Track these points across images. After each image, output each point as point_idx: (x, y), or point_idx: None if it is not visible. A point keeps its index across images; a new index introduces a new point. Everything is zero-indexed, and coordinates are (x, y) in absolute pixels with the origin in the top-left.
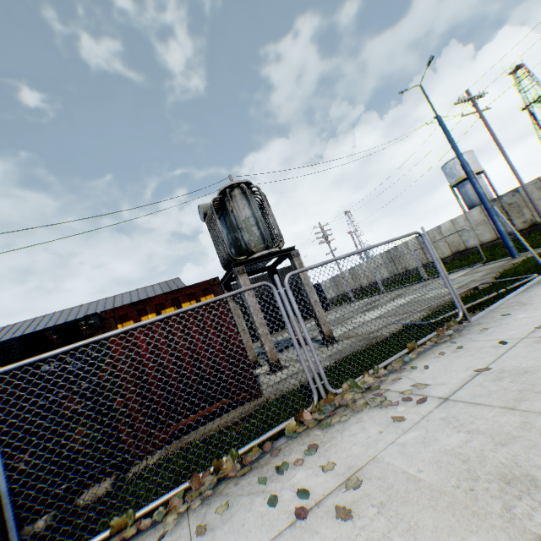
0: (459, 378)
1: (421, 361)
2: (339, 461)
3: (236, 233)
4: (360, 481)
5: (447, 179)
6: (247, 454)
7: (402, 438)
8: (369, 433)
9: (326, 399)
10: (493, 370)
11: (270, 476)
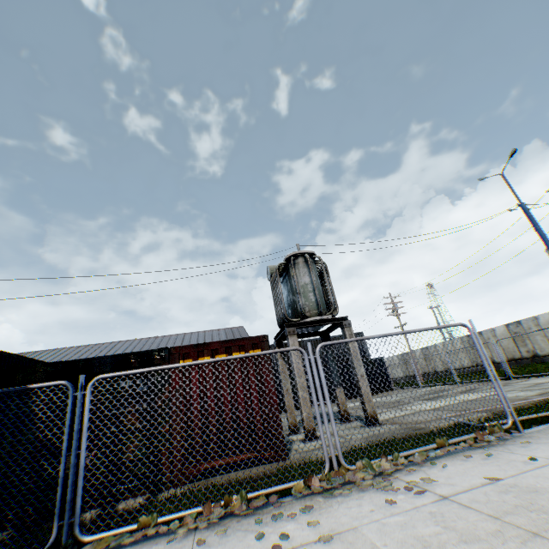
0: (470, 482)
1: (447, 460)
2: (325, 523)
3: (294, 296)
4: (331, 537)
5: None
6: (254, 499)
7: (387, 518)
8: (362, 508)
9: (337, 471)
10: (506, 482)
11: (266, 521)
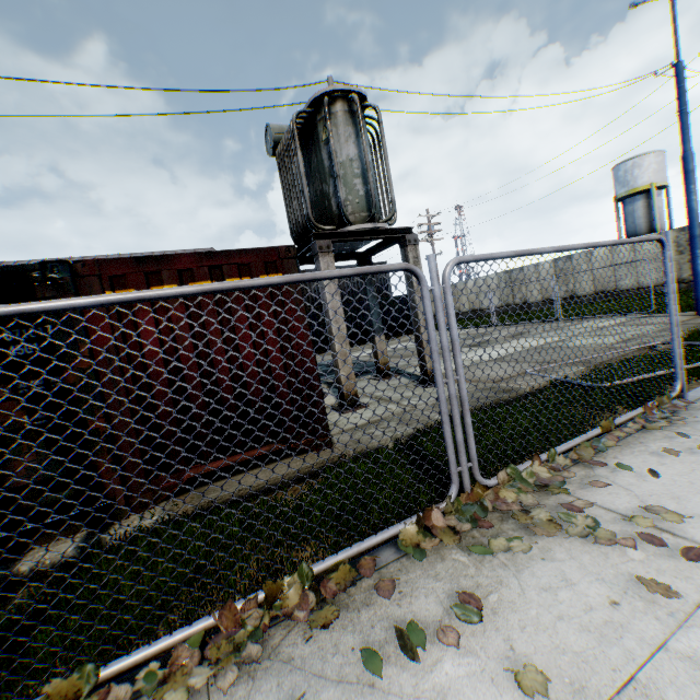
0: None
1: (624, 454)
2: (540, 660)
3: (325, 184)
4: None
5: (615, 187)
6: (328, 575)
7: (683, 641)
8: (586, 597)
9: (471, 494)
10: None
11: (380, 643)
